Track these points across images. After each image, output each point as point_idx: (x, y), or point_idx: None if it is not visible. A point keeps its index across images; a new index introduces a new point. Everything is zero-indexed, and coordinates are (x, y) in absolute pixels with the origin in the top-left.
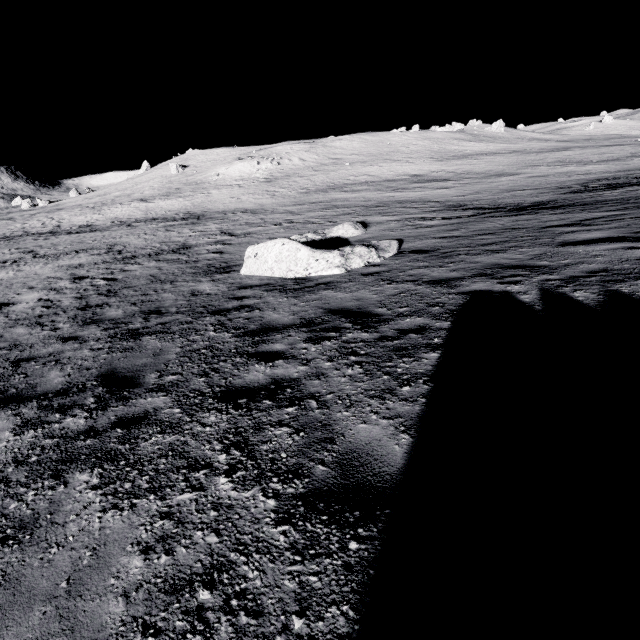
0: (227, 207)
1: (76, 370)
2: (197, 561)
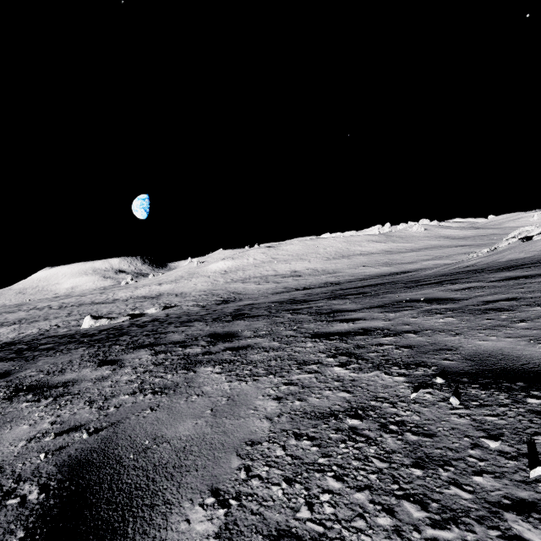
0: (181, 291)
1: None
2: None
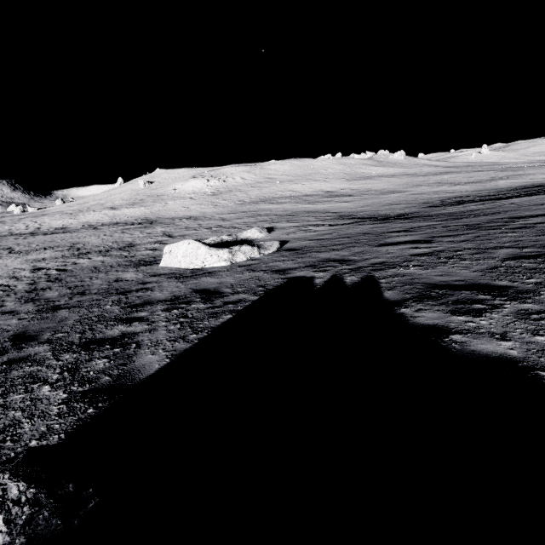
0: (177, 214)
1: None
2: (2, 423)
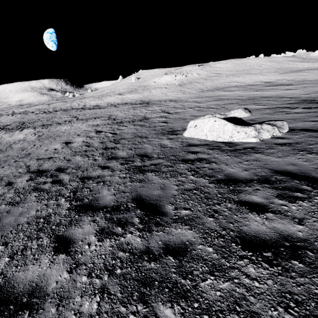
0: (160, 98)
1: (117, 191)
2: None
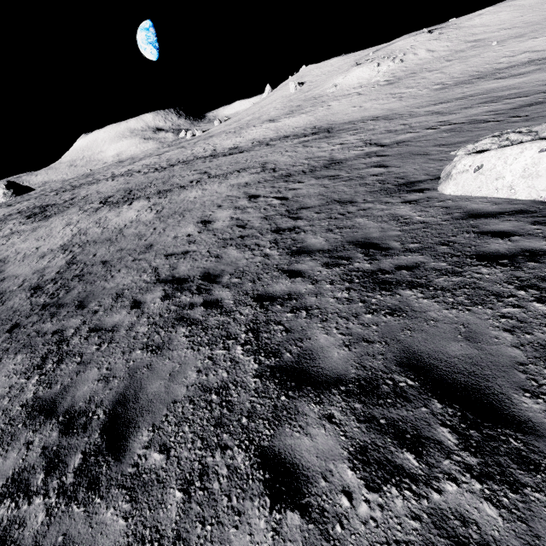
0: (352, 117)
1: (349, 338)
2: None
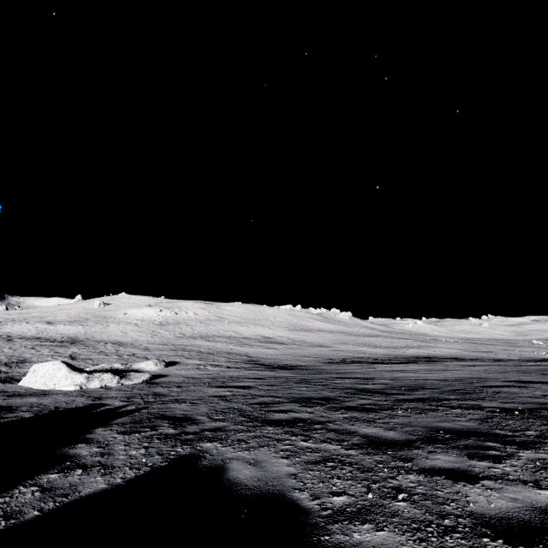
0: (109, 338)
1: None
2: None
